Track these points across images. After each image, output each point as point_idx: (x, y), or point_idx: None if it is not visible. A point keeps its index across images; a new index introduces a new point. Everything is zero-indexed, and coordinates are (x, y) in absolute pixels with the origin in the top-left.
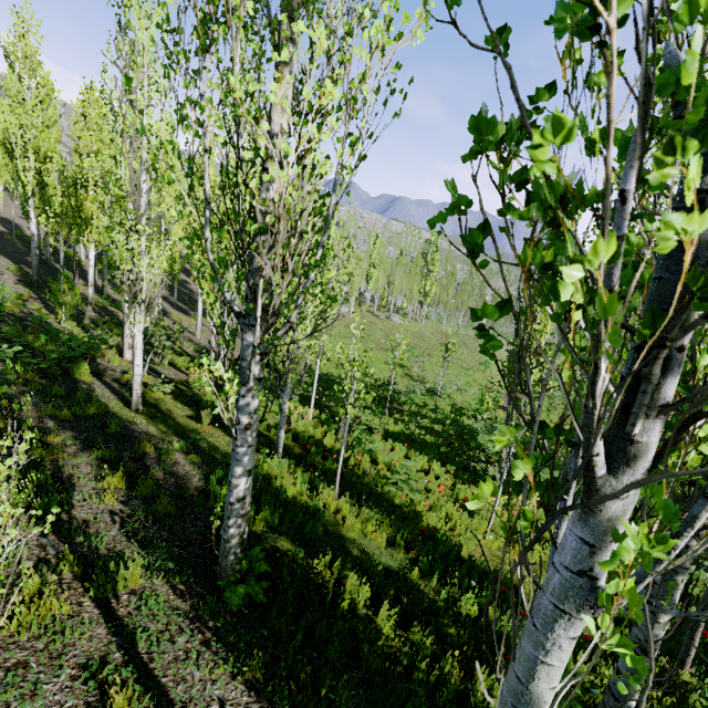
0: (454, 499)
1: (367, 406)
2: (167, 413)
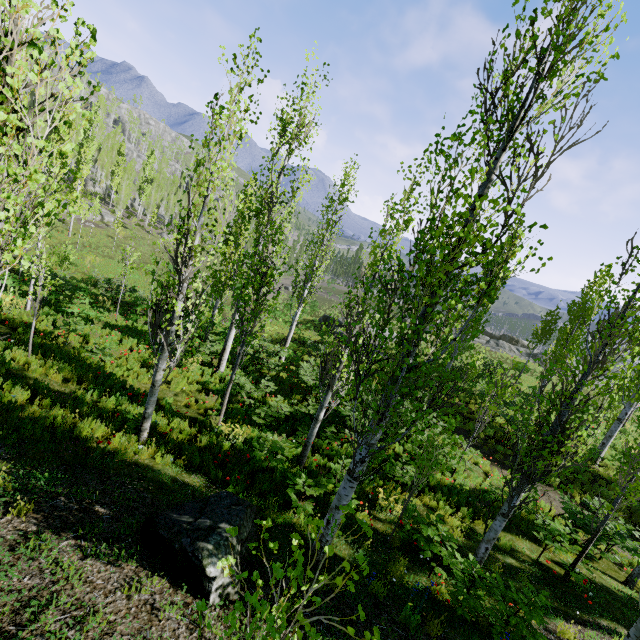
0: (143, 363)
1: (105, 307)
2: None
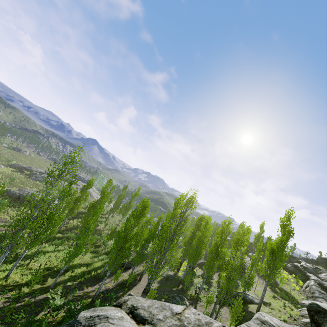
0: None
1: None
2: (43, 288)
